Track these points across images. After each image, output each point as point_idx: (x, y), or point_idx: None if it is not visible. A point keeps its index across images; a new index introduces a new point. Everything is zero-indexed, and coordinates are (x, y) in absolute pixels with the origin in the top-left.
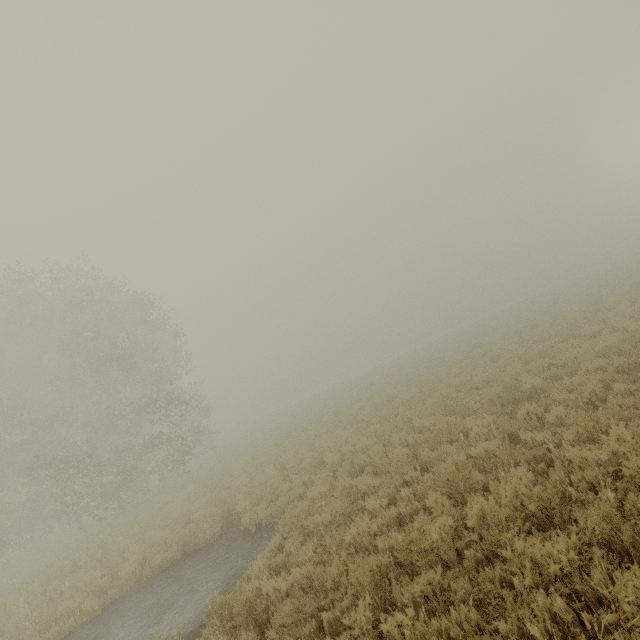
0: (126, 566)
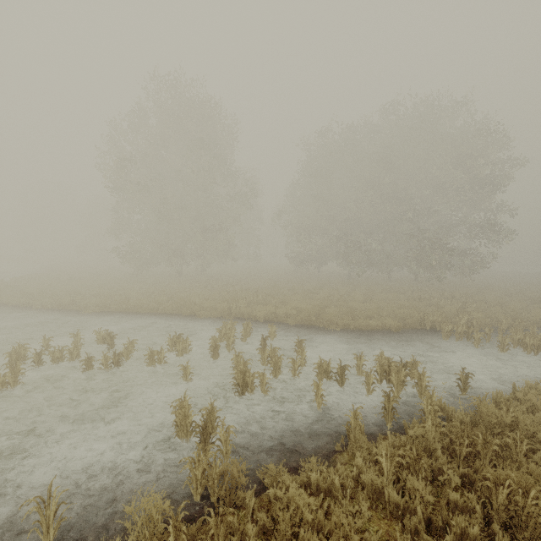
0: (527, 315)
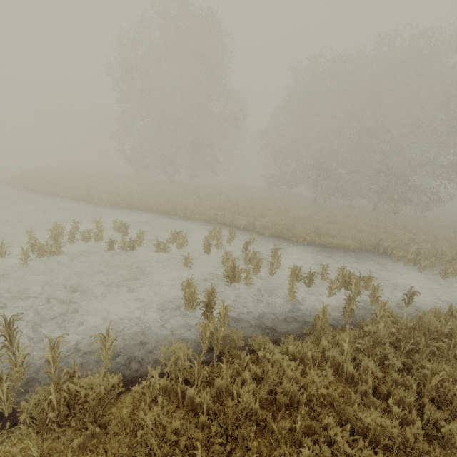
0: None
